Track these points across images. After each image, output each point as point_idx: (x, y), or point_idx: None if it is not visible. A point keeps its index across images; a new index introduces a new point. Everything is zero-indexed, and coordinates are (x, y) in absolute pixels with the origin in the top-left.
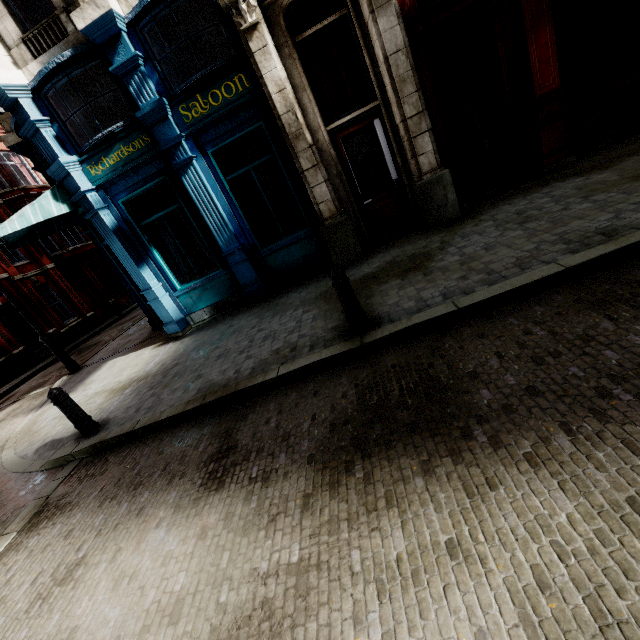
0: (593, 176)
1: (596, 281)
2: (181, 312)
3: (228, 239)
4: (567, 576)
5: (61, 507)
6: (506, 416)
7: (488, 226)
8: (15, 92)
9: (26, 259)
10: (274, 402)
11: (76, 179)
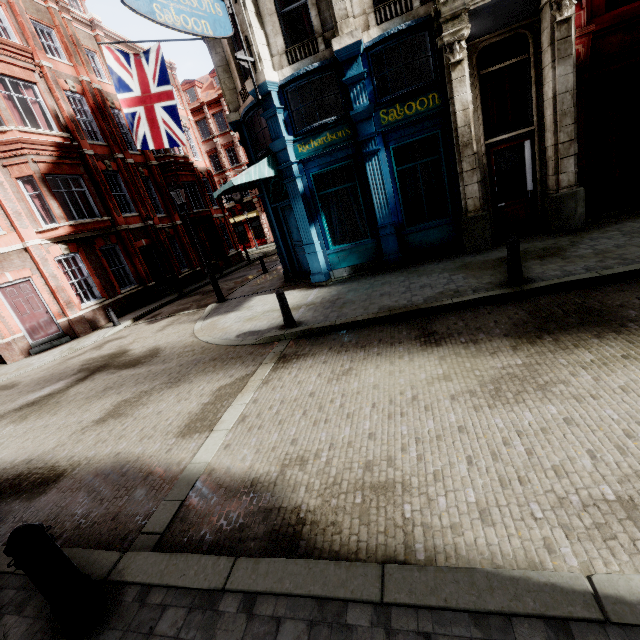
0: None
1: None
2: (327, 267)
3: (385, 215)
4: None
5: (301, 355)
6: None
7: (615, 234)
8: (271, 87)
9: (164, 213)
10: (453, 316)
11: (289, 153)
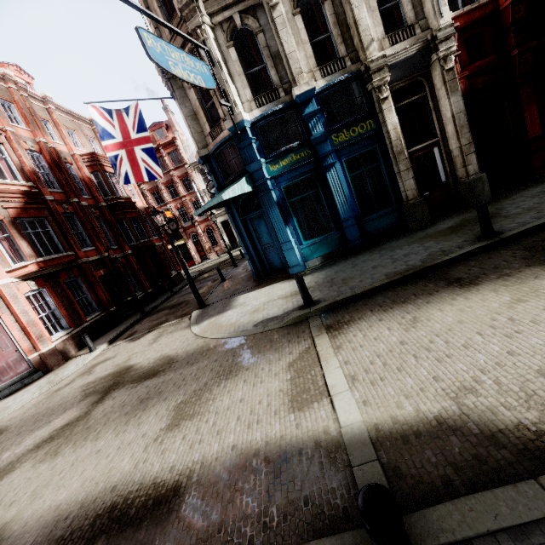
0: None
1: None
2: (302, 259)
3: (346, 211)
4: None
5: (347, 321)
6: None
7: (524, 199)
8: (246, 124)
9: (115, 245)
10: (460, 266)
11: (264, 171)
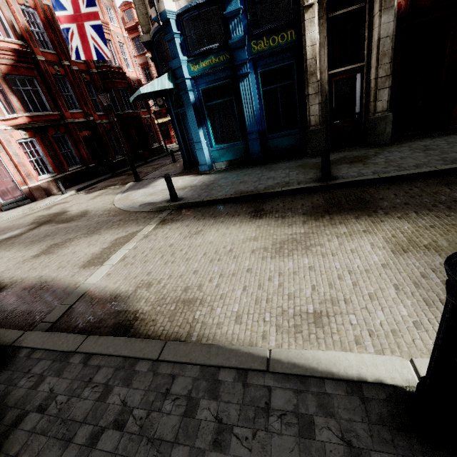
0: None
1: (451, 177)
2: (211, 160)
3: (252, 124)
4: (402, 236)
5: (175, 220)
6: (393, 208)
7: (405, 149)
8: (170, 15)
9: (102, 112)
10: (279, 200)
11: (183, 70)
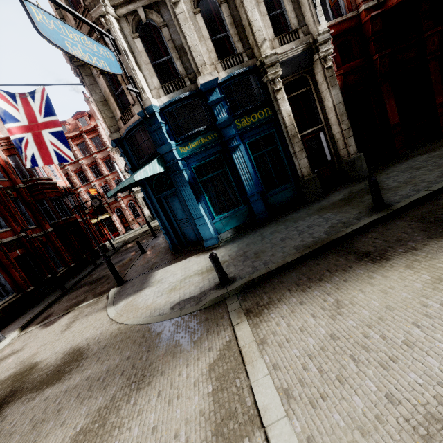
0: (432, 153)
1: None
2: (215, 233)
3: (252, 187)
4: None
5: (267, 304)
6: None
7: (397, 173)
8: (155, 109)
9: (35, 224)
10: (363, 238)
11: (174, 153)
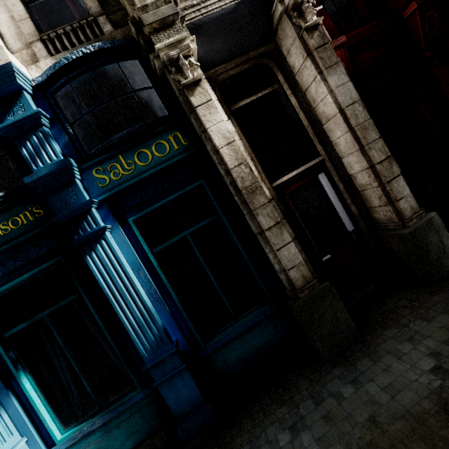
0: None
1: None
2: None
3: (154, 339)
4: None
5: None
6: None
7: None
8: None
9: None
10: None
11: None
